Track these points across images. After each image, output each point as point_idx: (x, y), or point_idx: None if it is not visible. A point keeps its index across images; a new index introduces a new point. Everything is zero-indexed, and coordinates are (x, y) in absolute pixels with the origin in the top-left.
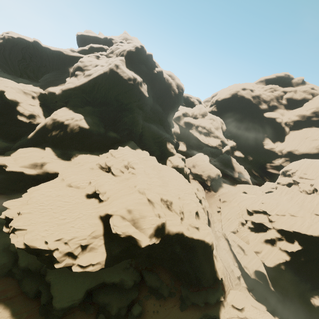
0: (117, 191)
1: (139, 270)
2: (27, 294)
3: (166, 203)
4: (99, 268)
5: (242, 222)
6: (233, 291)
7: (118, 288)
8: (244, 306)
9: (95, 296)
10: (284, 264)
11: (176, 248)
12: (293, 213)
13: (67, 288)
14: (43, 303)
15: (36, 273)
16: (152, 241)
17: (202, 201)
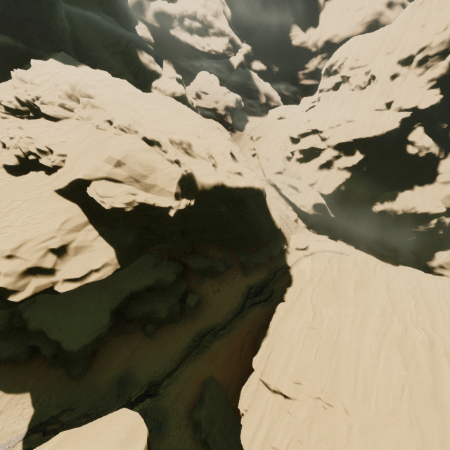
0: (77, 143)
1: (176, 259)
2: (12, 360)
3: (181, 146)
4: (113, 271)
5: (288, 156)
6: (293, 235)
7: (157, 290)
8: (308, 244)
9: (128, 312)
10: (345, 184)
11: (219, 208)
12: (350, 117)
13: (77, 323)
14: (50, 356)
15: (7, 331)
16: (184, 205)
17: None
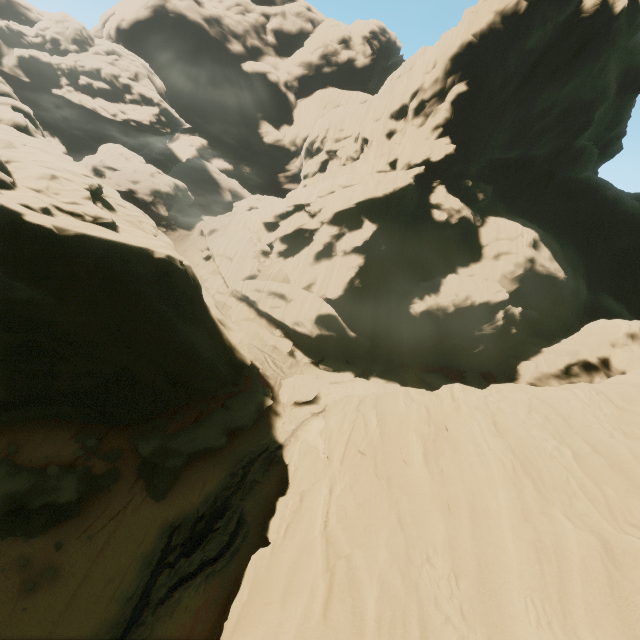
0: None
1: None
2: None
3: None
4: None
5: (263, 249)
6: (288, 380)
7: None
8: (319, 392)
9: None
10: (359, 277)
11: (1, 291)
12: (346, 181)
13: None
14: None
15: None
16: None
17: None
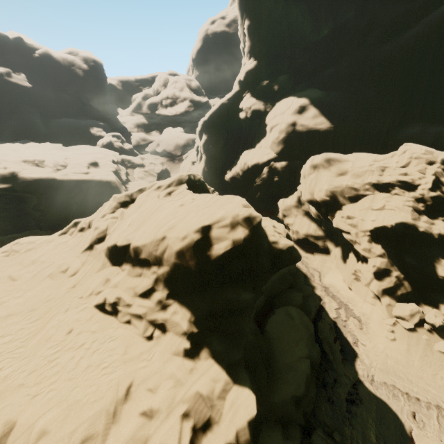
0: None
1: None
2: None
3: (33, 162)
4: None
5: (192, 161)
6: None
7: None
8: None
9: None
10: (206, 165)
11: (52, 194)
12: None
13: None
14: None
15: None
16: None
17: (147, 166)
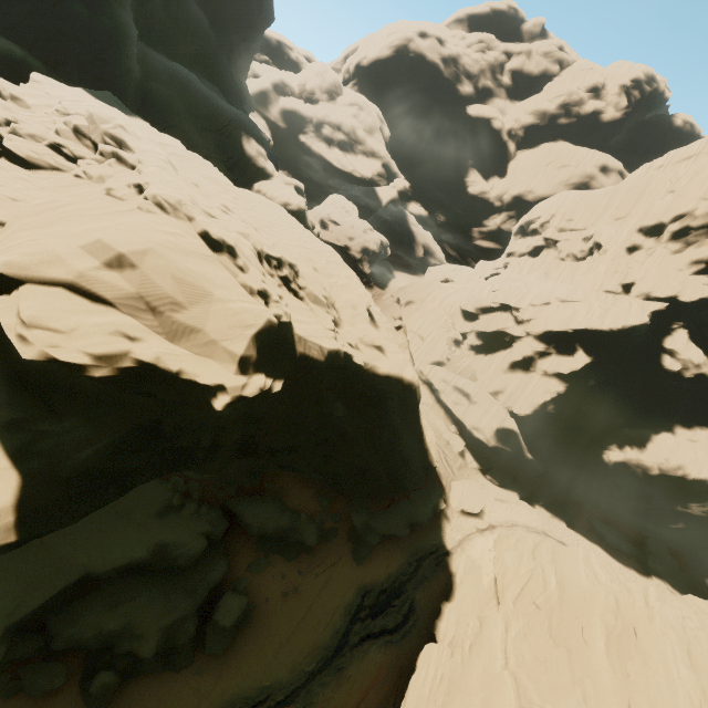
0: (44, 207)
1: (217, 502)
2: None
3: (279, 273)
4: None
5: (456, 338)
6: (457, 483)
7: (154, 573)
8: (483, 505)
9: (60, 630)
10: (555, 403)
11: (332, 408)
12: (566, 295)
13: None
14: None
15: None
16: (255, 387)
17: None
